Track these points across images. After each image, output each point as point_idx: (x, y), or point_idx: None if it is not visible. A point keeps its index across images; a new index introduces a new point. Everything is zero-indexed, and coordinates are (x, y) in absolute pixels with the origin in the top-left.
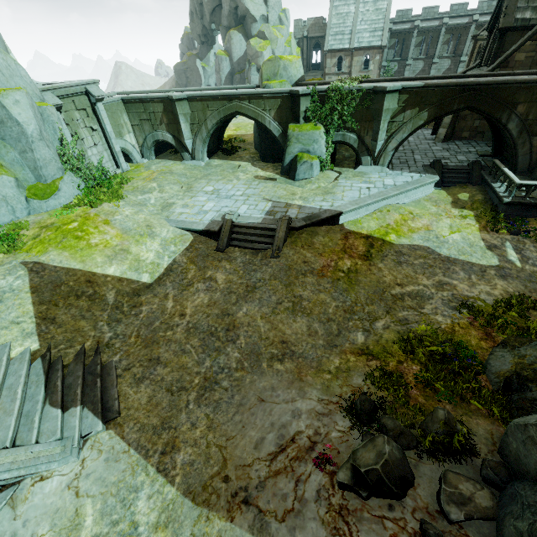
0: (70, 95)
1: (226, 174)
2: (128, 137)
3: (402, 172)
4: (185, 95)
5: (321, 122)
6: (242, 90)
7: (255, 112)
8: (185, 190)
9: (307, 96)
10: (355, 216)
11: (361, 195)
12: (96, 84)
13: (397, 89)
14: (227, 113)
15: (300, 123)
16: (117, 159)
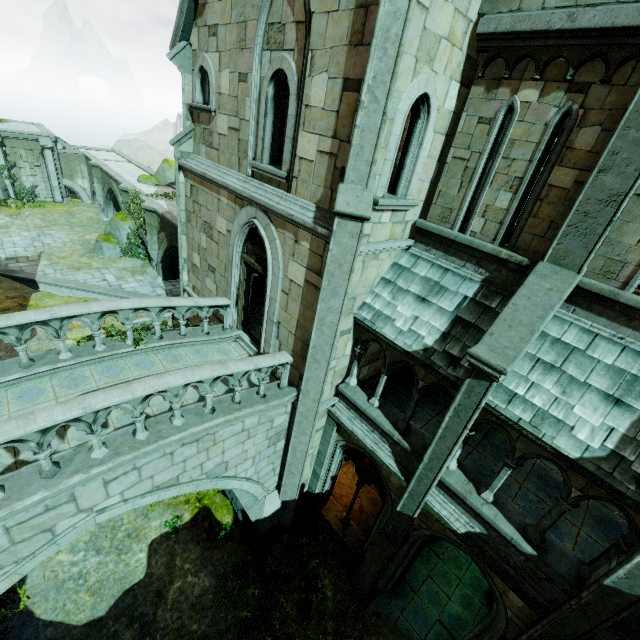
0: (22, 138)
1: (90, 230)
2: (82, 181)
3: (162, 286)
4: (97, 164)
5: (134, 217)
6: (117, 173)
7: (116, 193)
8: (41, 226)
9: (128, 192)
10: (58, 292)
11: (83, 280)
12: (53, 138)
13: (152, 210)
14: (109, 187)
15: (125, 212)
16: (54, 191)
